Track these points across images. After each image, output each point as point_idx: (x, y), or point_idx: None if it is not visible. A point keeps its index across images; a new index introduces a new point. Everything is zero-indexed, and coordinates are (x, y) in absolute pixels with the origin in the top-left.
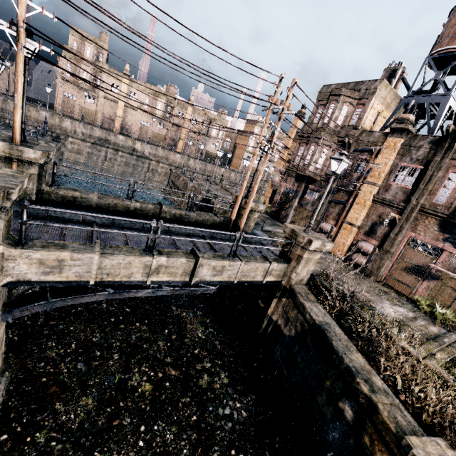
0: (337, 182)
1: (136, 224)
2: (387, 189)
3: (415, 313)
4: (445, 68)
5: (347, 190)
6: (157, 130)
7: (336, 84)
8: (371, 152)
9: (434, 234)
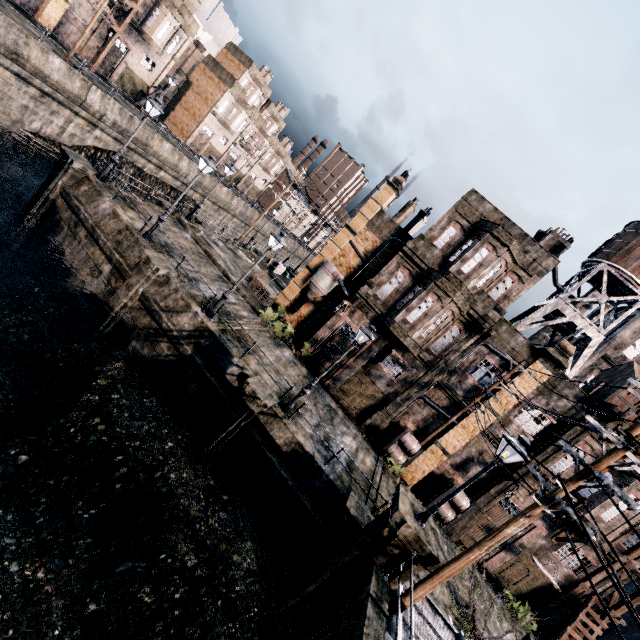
0: (443, 375)
1: None
2: (505, 424)
3: (508, 620)
4: (614, 297)
5: (453, 396)
6: None
7: (494, 207)
8: (505, 361)
9: None
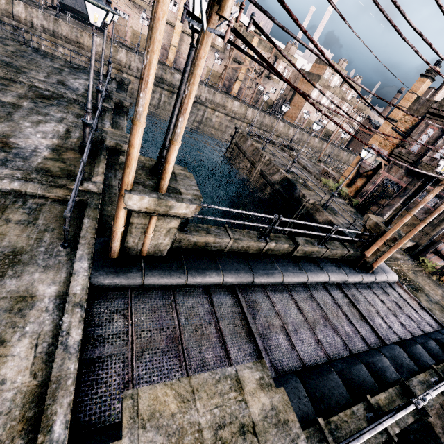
0: None
1: (276, 280)
2: None
3: None
4: None
5: None
6: (213, 66)
7: None
8: None
9: None
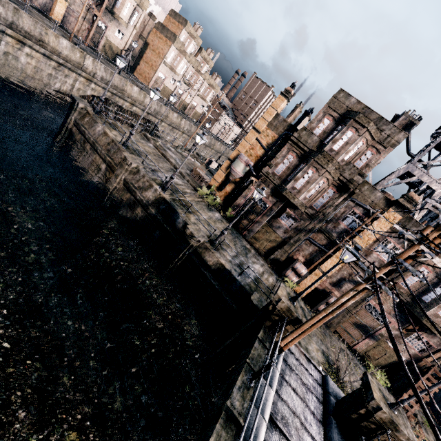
0: (322, 223)
1: None
2: (367, 254)
3: None
4: None
5: (329, 237)
6: None
7: (357, 100)
8: (367, 210)
9: (389, 308)
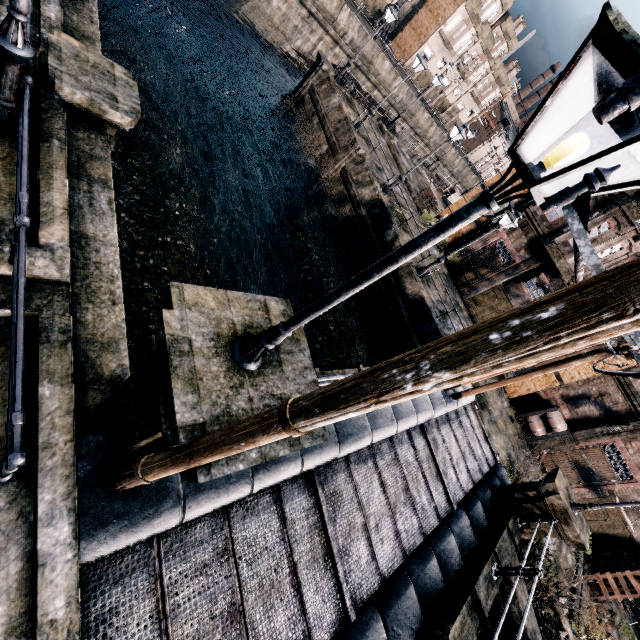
0: None
1: (364, 446)
2: None
3: None
4: None
5: None
6: None
7: None
8: None
9: None
